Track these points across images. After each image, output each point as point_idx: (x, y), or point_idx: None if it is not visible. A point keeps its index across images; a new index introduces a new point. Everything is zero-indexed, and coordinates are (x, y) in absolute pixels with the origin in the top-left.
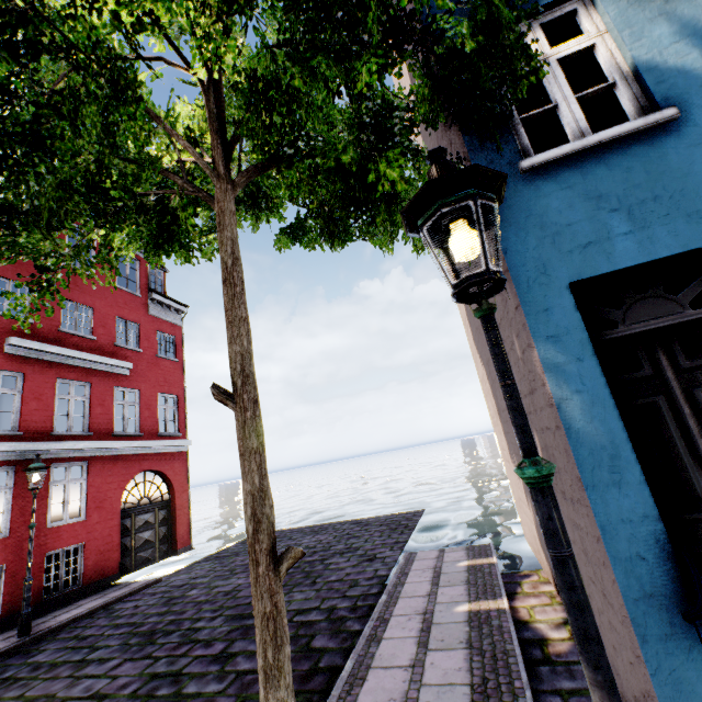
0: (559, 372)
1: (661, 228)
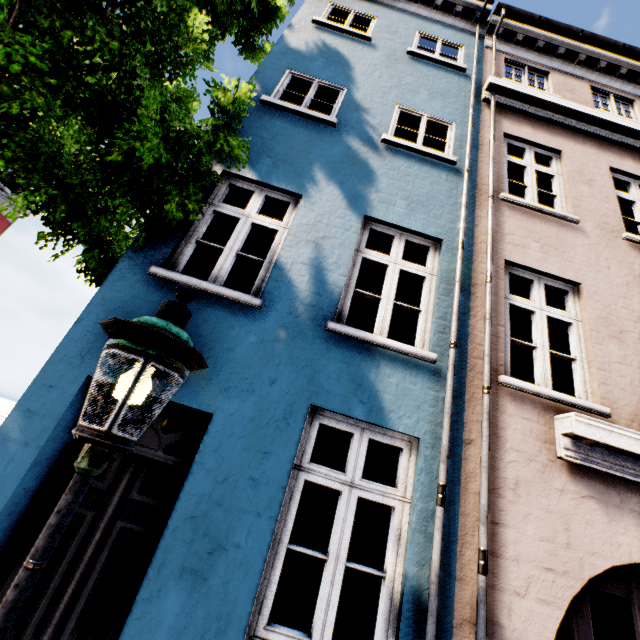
0: (2, 445)
1: None
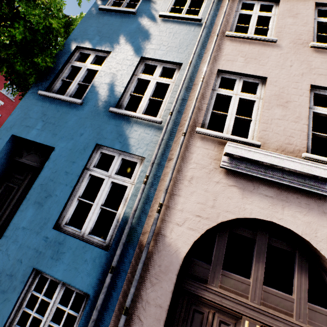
0: None
1: (45, 133)
